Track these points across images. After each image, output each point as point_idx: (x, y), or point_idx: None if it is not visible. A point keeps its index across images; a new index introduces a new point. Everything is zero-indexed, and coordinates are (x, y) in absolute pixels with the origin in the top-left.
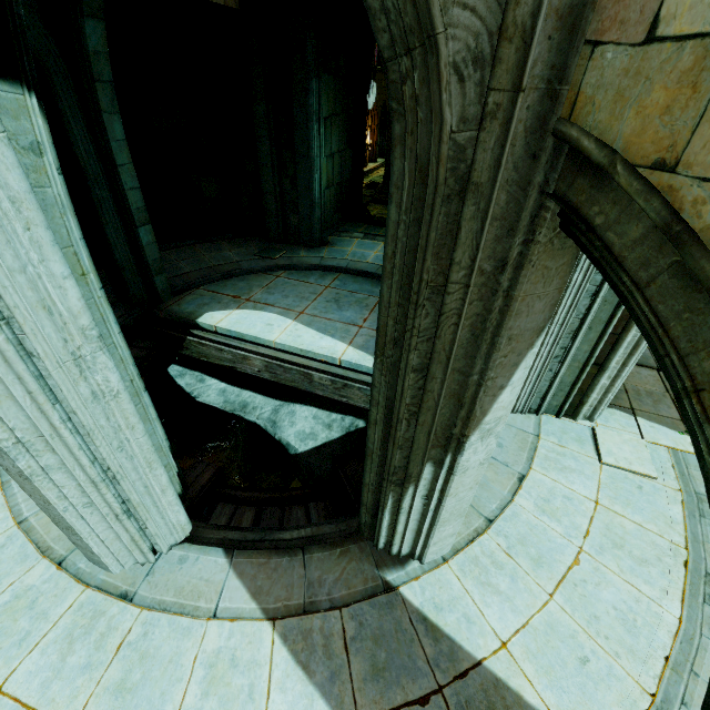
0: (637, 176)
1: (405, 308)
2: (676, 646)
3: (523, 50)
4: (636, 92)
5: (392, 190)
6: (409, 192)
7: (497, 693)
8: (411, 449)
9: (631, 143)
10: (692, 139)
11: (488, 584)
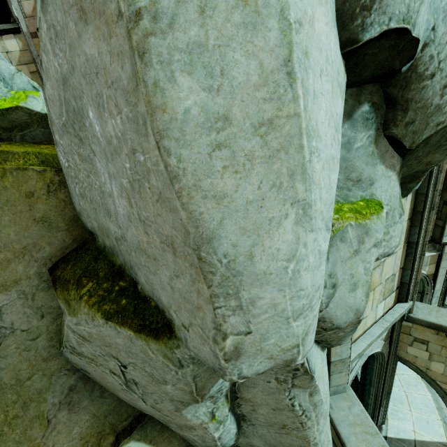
0: (411, 363)
1: (378, 378)
2: (435, 404)
3: (392, 352)
4: (407, 356)
5: (374, 365)
6: (378, 365)
7: (423, 444)
8: (381, 399)
9: (409, 360)
10: (416, 362)
11: (399, 418)
